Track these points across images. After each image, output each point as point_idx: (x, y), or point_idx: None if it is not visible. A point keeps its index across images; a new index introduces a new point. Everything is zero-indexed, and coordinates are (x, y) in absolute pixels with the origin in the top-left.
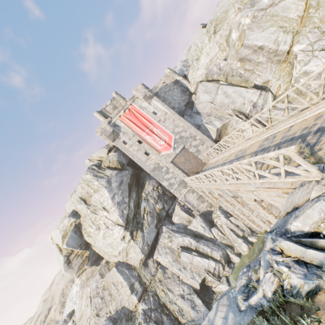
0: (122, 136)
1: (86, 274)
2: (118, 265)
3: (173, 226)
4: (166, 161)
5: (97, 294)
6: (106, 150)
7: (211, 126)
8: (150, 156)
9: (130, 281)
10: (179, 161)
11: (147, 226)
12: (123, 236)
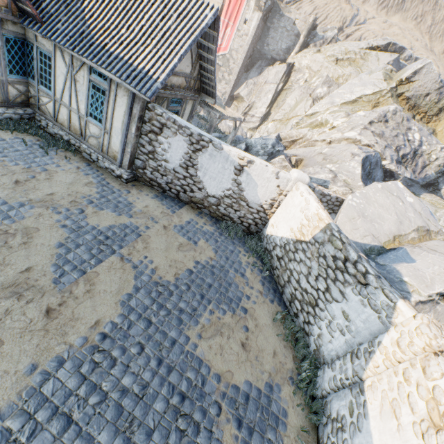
0: None
1: None
2: None
3: None
4: None
5: None
6: None
7: (242, 88)
8: None
9: None
10: None
11: None
12: None
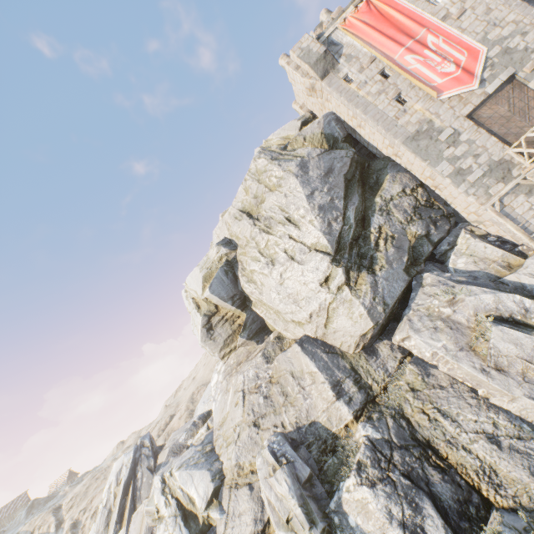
0: (343, 65)
1: (236, 357)
2: (303, 342)
3: (455, 274)
4: (452, 116)
5: (256, 389)
6: (297, 123)
7: None
8: (408, 106)
9: (333, 374)
10: (492, 114)
11: (383, 264)
12: (325, 276)
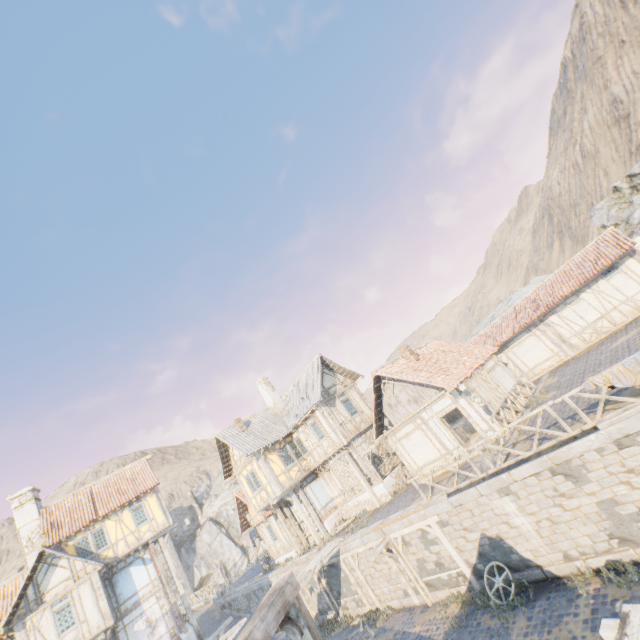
0: None
1: None
2: None
3: None
4: None
5: None
6: None
7: (198, 571)
8: None
9: None
10: None
11: None
12: None
